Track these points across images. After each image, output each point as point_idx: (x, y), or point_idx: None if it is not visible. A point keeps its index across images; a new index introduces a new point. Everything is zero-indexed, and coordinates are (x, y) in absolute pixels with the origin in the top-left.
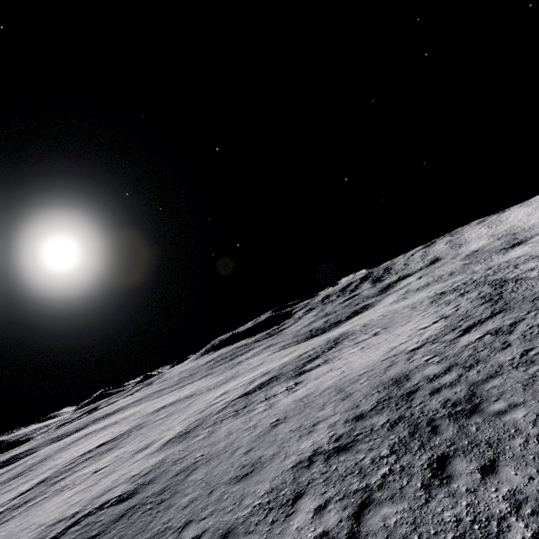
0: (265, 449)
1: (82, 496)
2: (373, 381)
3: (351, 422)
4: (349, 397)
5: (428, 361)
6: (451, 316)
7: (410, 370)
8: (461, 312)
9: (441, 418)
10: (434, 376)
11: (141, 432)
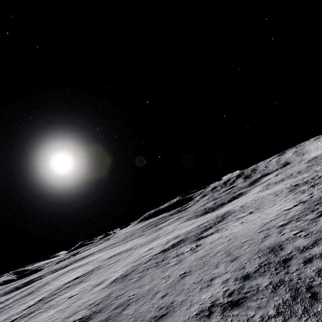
0: (176, 295)
1: (60, 315)
2: (253, 248)
3: (240, 280)
4: (236, 259)
5: (296, 235)
6: (308, 201)
7: (282, 241)
8: (316, 198)
9: (318, 285)
10: (304, 248)
11: (99, 272)
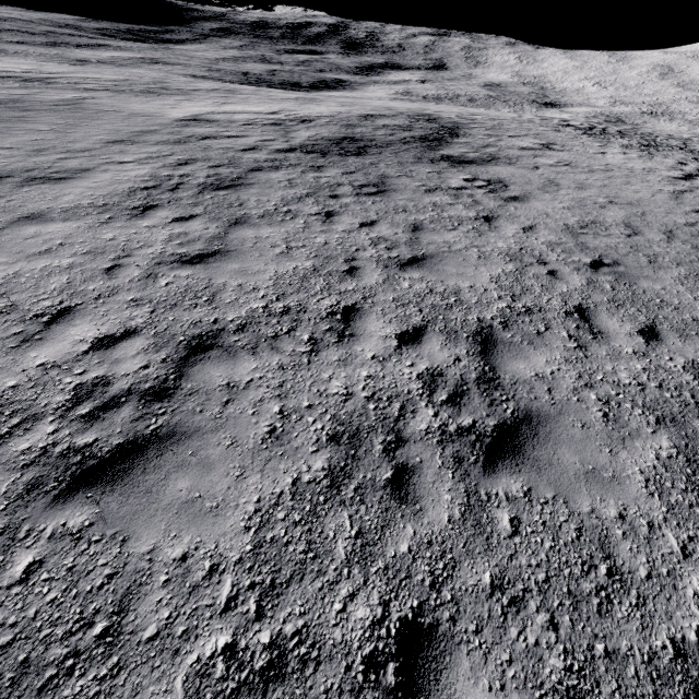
0: None
1: None
2: None
3: None
4: None
5: None
6: None
7: None
8: None
9: None
10: None
11: None
